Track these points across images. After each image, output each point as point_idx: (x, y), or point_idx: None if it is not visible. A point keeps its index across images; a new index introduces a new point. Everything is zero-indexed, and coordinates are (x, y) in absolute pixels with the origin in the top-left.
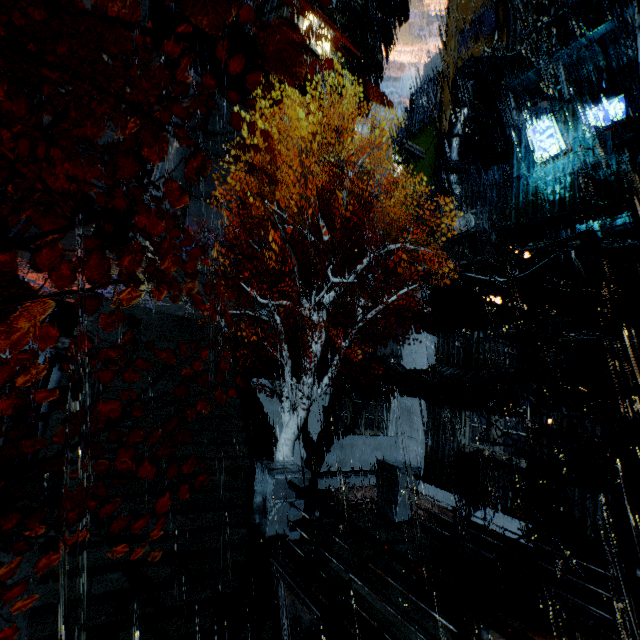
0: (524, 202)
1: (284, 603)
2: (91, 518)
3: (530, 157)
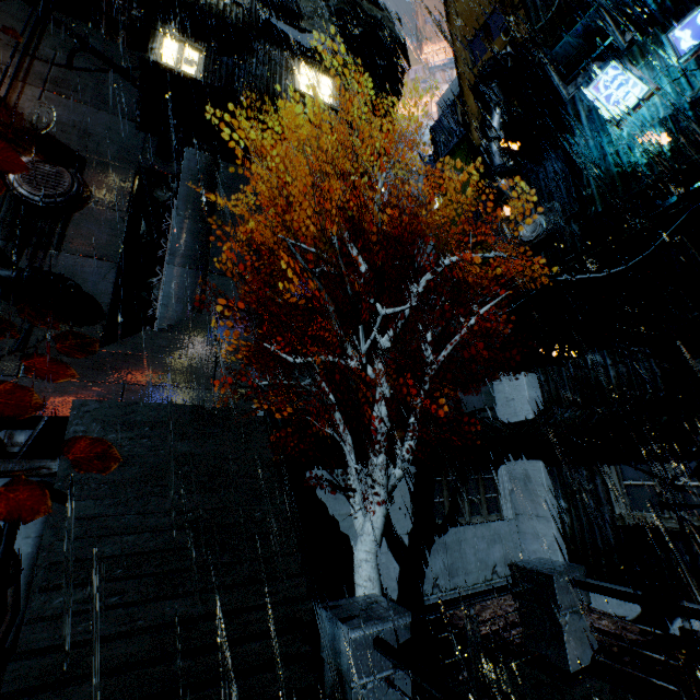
0: (607, 177)
1: None
2: None
3: (597, 126)
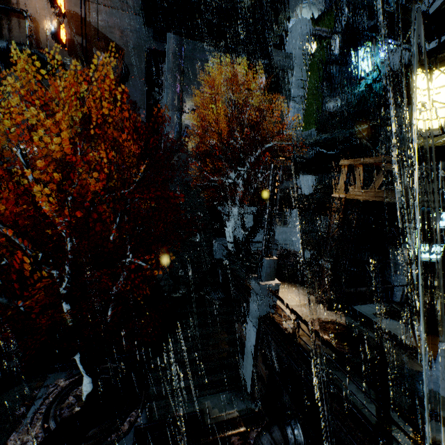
0: (361, 96)
1: (220, 273)
2: (170, 251)
3: None
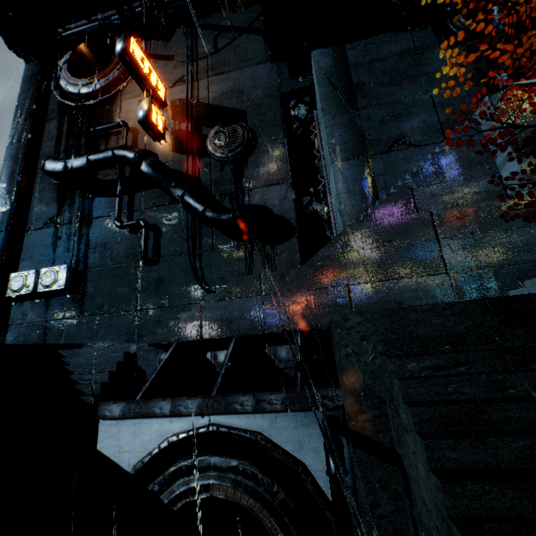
0: None
1: None
2: None
3: None
